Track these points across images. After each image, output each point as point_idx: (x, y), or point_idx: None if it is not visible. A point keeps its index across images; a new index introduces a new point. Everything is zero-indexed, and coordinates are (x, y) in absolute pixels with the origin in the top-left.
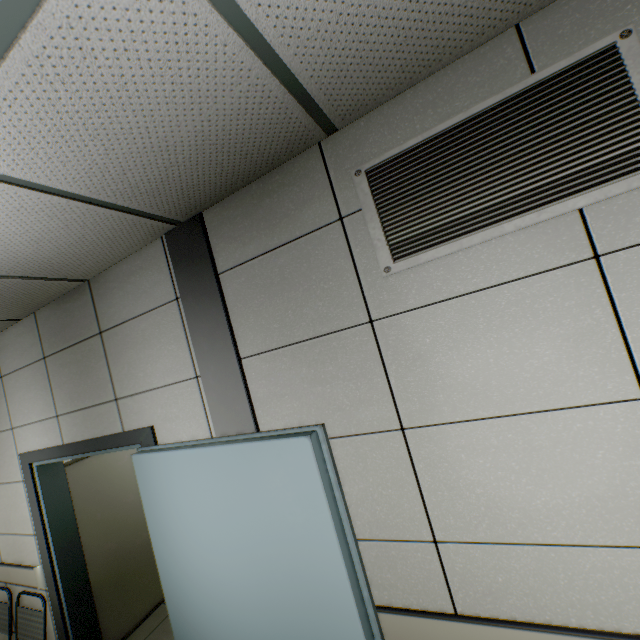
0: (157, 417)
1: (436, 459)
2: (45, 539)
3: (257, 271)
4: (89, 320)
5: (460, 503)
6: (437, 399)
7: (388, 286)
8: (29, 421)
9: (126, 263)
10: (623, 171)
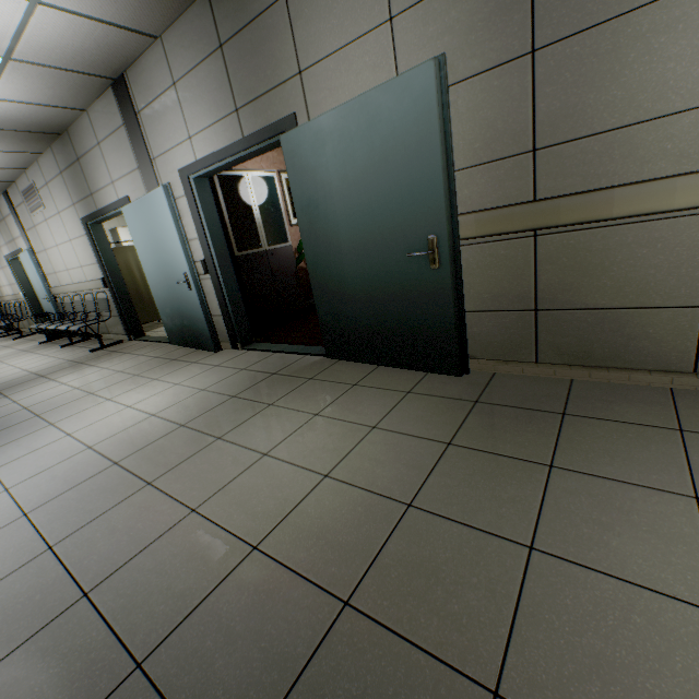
0: (22, 246)
1: (51, 257)
2: (19, 284)
3: (20, 210)
4: (1, 214)
5: (55, 265)
6: (46, 244)
7: (34, 219)
8: (3, 245)
9: (1, 199)
10: (42, 206)
